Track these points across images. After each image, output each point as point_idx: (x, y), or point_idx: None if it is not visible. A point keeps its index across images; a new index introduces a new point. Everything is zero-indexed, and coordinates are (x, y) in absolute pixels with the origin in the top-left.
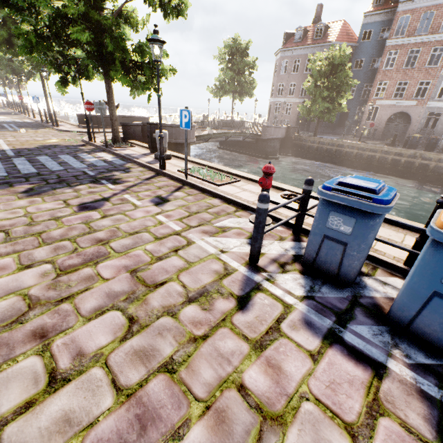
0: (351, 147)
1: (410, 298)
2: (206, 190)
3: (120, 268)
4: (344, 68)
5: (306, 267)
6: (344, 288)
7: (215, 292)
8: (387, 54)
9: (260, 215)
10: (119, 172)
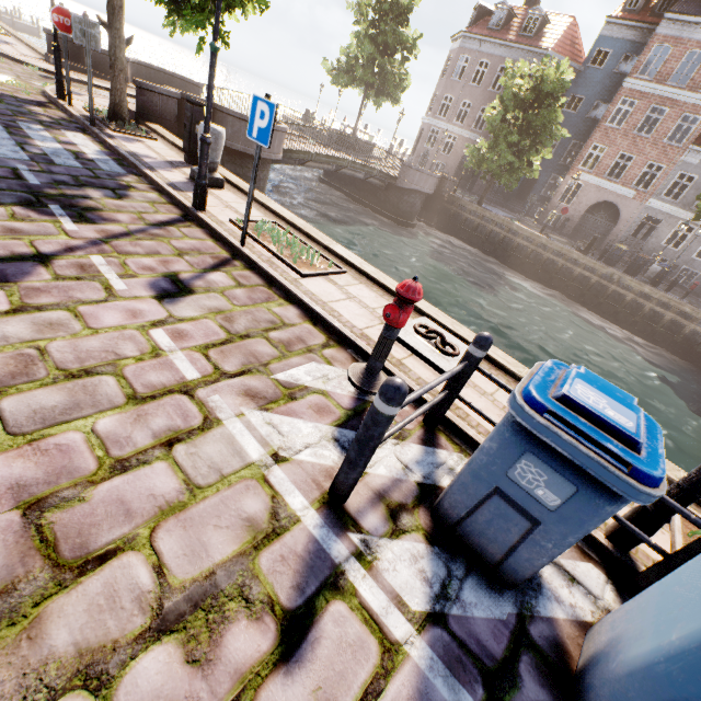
0: (527, 239)
1: (648, 698)
2: (277, 280)
3: (1, 490)
4: (554, 104)
5: (441, 525)
6: (503, 592)
7: (234, 595)
8: (620, 101)
9: (376, 425)
10: (101, 192)
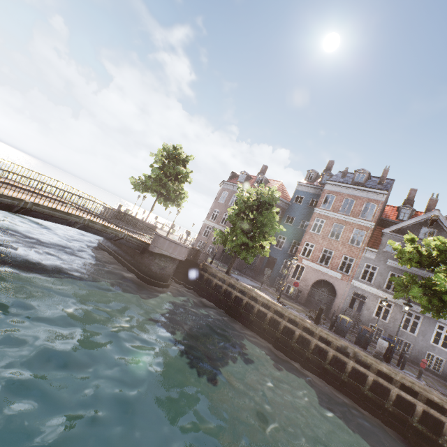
0: (266, 305)
1: None
2: None
3: None
4: (271, 208)
5: None
6: None
7: None
8: (315, 219)
9: None
10: None
